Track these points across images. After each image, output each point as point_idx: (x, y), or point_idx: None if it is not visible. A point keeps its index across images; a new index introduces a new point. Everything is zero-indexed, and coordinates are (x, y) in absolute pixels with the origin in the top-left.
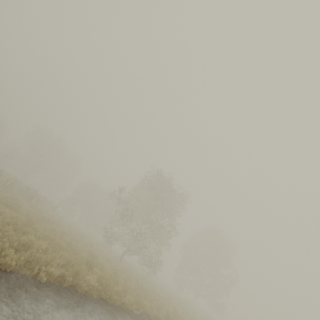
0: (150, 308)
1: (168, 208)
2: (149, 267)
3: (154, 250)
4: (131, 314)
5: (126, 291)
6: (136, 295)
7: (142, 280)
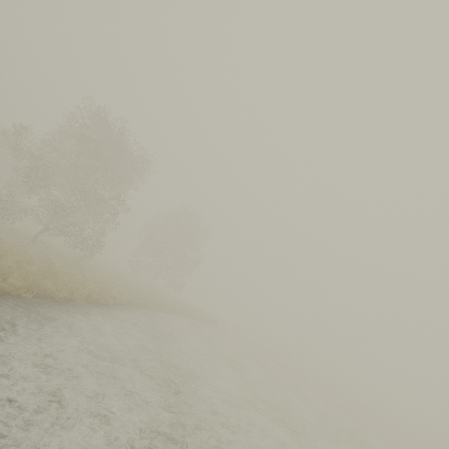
0: (60, 291)
1: (116, 174)
2: (82, 250)
3: (93, 230)
4: (12, 299)
5: (9, 275)
6: (35, 279)
7: (65, 264)
